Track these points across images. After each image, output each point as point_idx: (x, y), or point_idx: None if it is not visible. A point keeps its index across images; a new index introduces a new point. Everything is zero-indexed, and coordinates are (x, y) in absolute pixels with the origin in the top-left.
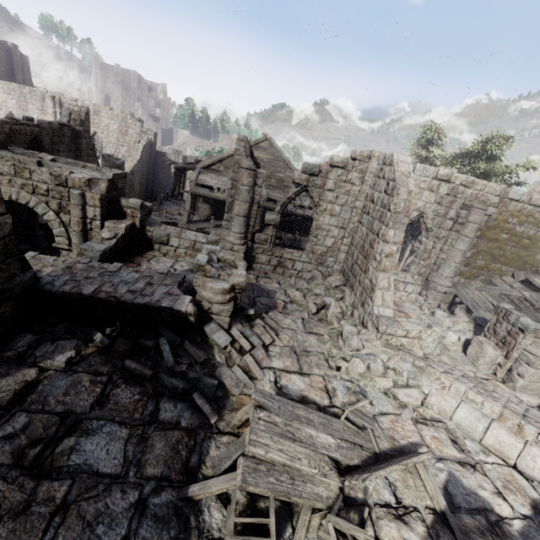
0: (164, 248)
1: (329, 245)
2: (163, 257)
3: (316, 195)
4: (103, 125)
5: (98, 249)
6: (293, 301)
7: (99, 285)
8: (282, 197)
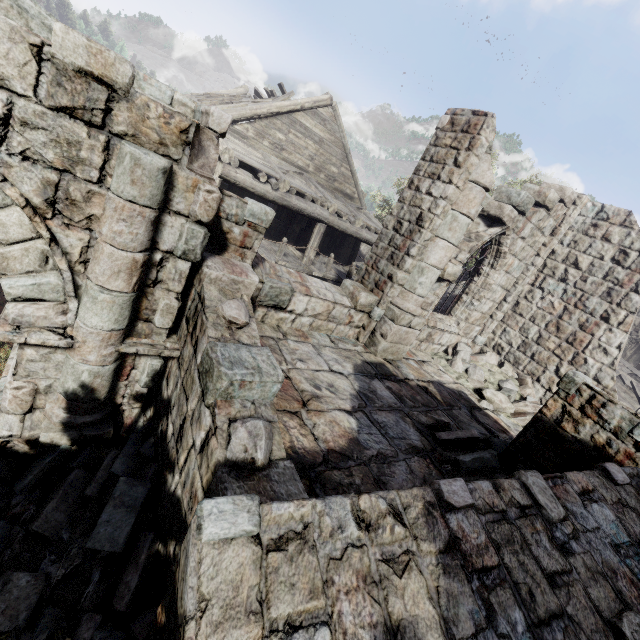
0: (275, 316)
1: (484, 311)
2: (290, 342)
3: (509, 242)
4: None
5: (276, 374)
6: (496, 408)
7: (634, 611)
8: (344, 209)
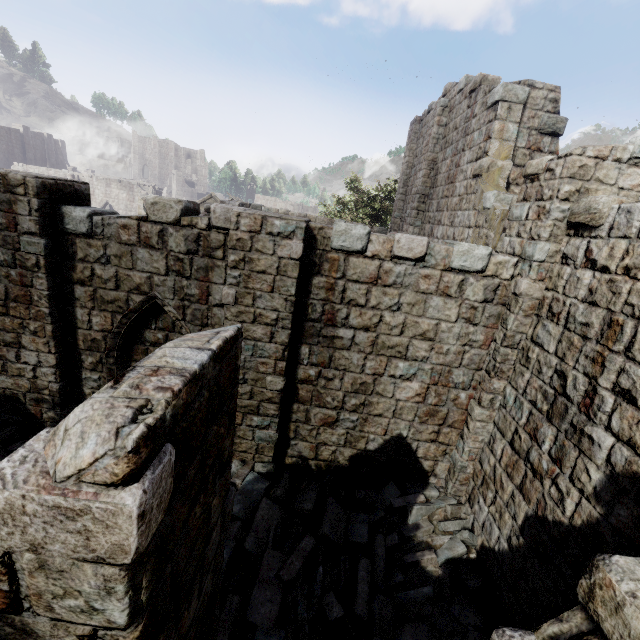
0: None
1: None
2: None
3: None
4: (114, 195)
5: None
6: None
7: None
8: None
